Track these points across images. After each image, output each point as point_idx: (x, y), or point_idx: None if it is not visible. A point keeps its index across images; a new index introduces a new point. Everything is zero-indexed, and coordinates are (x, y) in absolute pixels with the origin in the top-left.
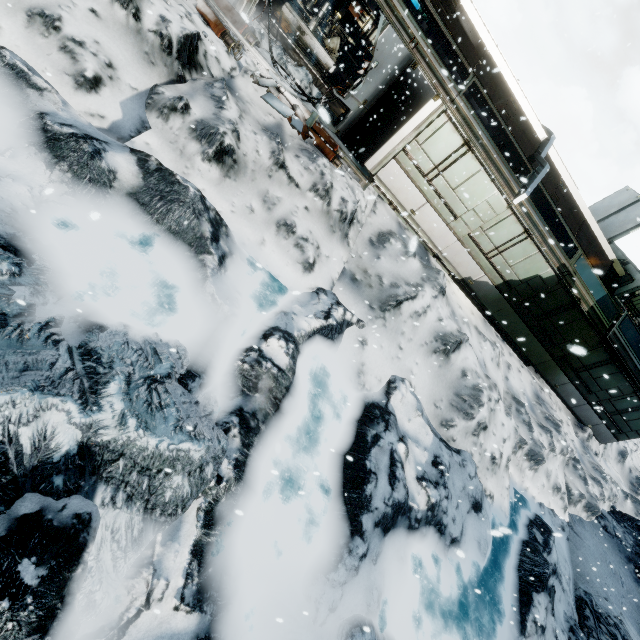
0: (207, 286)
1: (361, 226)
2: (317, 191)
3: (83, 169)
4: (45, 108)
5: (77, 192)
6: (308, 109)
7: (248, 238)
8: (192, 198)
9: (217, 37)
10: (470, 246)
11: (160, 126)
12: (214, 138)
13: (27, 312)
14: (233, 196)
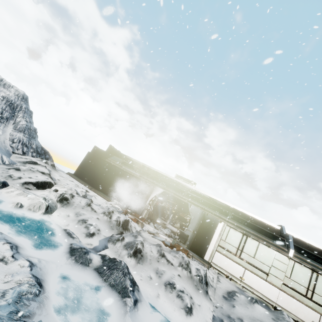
0: (126, 318)
1: (214, 289)
2: (182, 265)
3: (80, 258)
4: (73, 242)
5: (74, 268)
6: (171, 239)
7: (149, 294)
8: (123, 266)
9: (135, 222)
10: (290, 292)
11: (112, 247)
12: (133, 246)
13: (31, 316)
14: (141, 272)
